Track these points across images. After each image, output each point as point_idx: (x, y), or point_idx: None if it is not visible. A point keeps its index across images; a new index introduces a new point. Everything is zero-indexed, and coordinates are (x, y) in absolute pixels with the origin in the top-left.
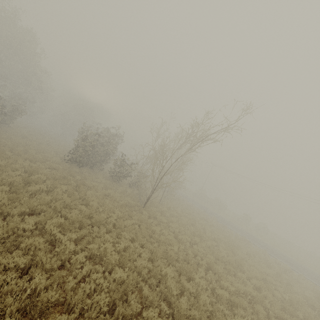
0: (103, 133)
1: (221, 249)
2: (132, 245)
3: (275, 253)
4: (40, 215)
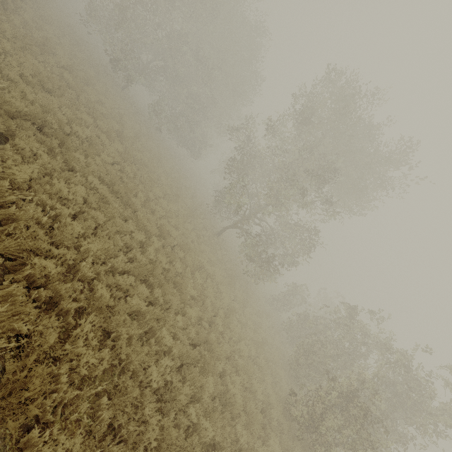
0: None
1: None
2: None
3: None
4: None
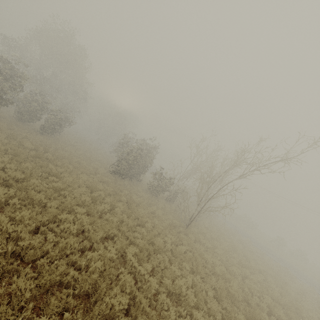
0: (141, 145)
1: (272, 285)
2: (196, 280)
3: None
4: (116, 241)
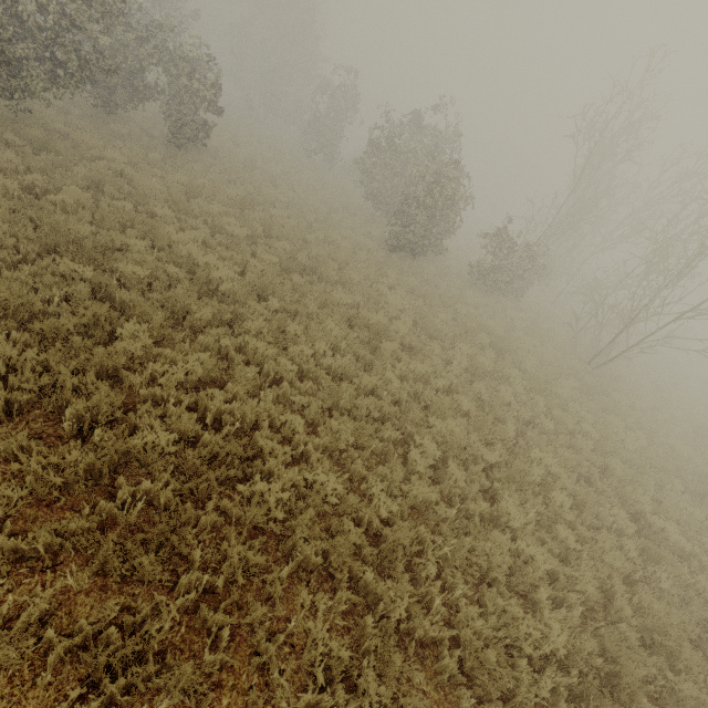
0: (436, 145)
1: None
2: None
3: None
4: (597, 484)
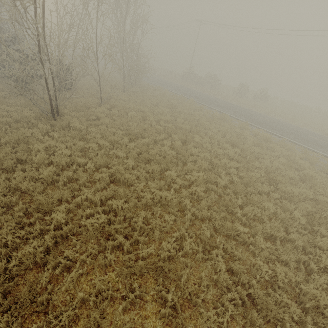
0: None
1: (164, 142)
2: None
3: (262, 122)
4: None
